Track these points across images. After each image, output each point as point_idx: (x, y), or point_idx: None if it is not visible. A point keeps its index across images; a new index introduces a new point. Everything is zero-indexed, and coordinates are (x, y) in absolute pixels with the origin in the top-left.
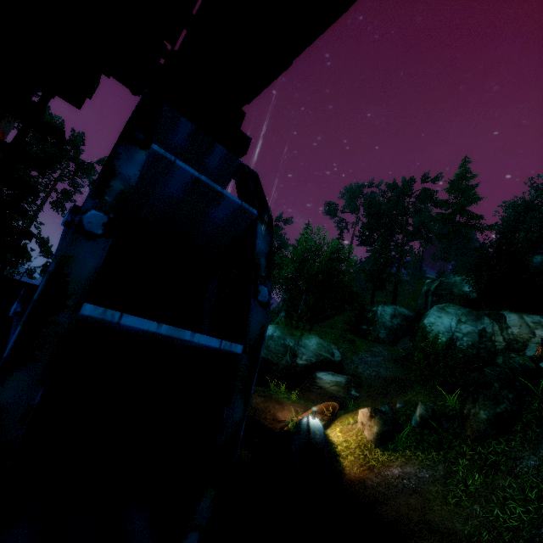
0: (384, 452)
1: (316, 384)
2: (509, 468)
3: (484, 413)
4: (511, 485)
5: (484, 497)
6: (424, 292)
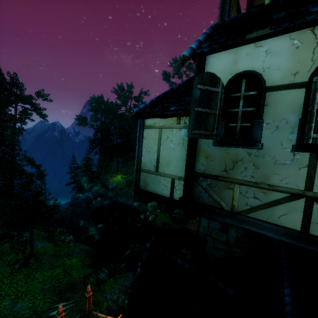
0: None
1: None
2: None
3: None
4: None
5: None
6: None
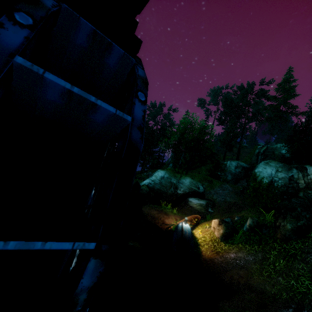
0: (226, 244)
1: (188, 205)
2: (303, 258)
3: (290, 225)
4: (303, 268)
5: (285, 273)
6: (256, 153)
